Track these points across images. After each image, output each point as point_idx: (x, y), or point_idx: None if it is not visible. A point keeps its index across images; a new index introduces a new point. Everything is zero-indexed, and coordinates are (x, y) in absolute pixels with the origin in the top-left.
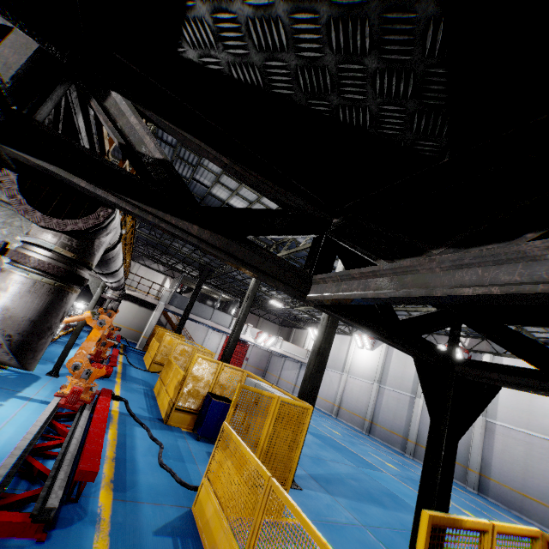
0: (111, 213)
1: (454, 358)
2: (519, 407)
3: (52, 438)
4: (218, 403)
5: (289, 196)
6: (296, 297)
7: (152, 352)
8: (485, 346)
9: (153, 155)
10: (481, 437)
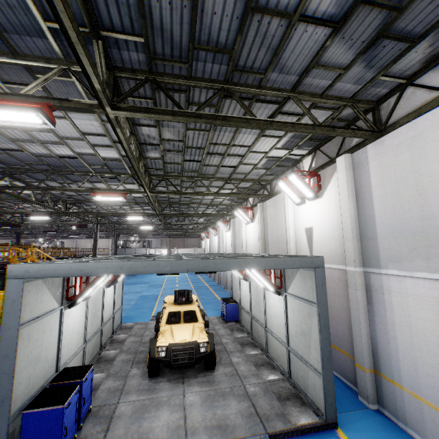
0: None
1: None
2: (222, 246)
3: None
4: None
5: None
6: None
7: None
8: None
9: None
10: None
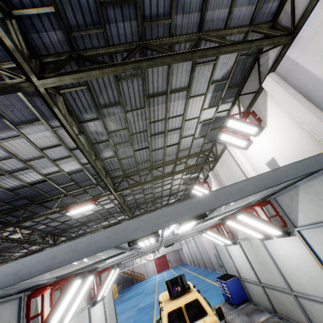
0: None
1: None
2: None
3: None
4: None
5: None
6: None
7: None
8: None
9: None
10: (197, 248)
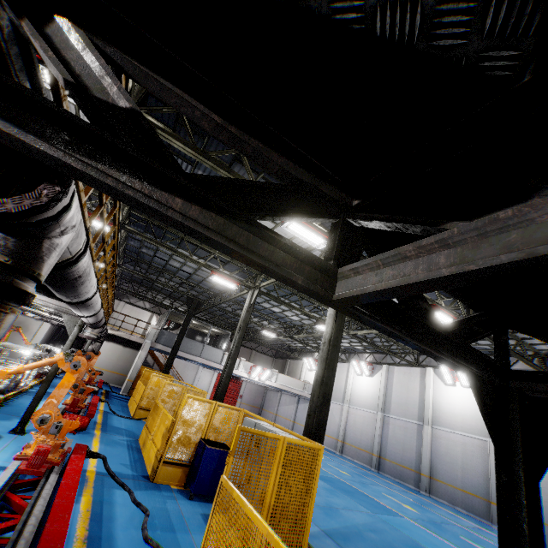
0: (61, 193)
1: (507, 372)
2: None
3: (6, 517)
4: (213, 451)
5: (299, 171)
6: (319, 297)
7: (137, 396)
8: None
9: (117, 103)
10: None
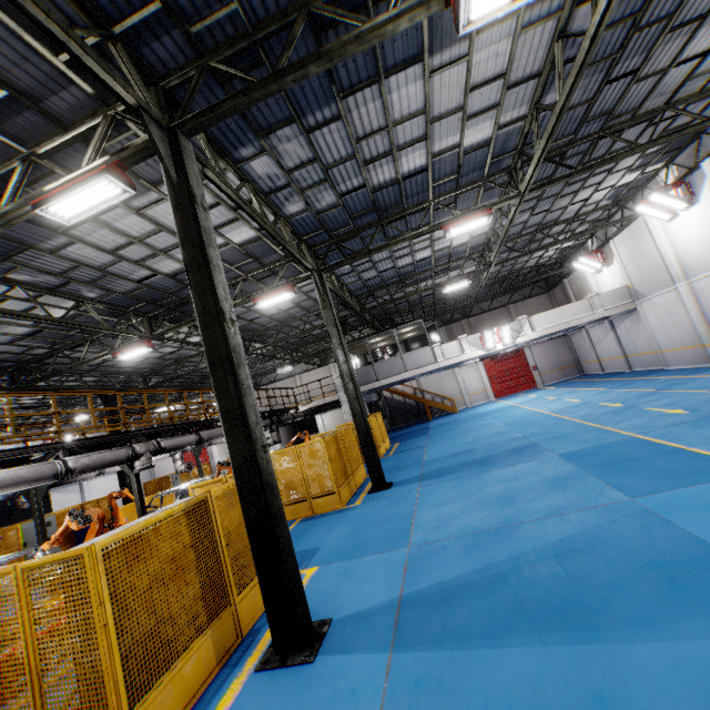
0: None
1: None
2: None
3: None
4: None
5: None
6: None
7: None
8: None
9: None
10: None
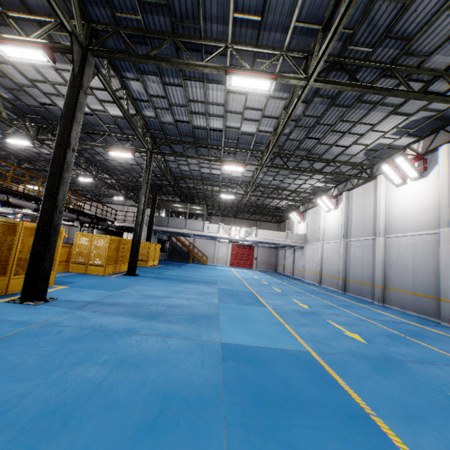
0: None
1: None
2: None
3: None
4: None
5: None
6: None
7: None
8: (441, 138)
9: None
10: (449, 254)
